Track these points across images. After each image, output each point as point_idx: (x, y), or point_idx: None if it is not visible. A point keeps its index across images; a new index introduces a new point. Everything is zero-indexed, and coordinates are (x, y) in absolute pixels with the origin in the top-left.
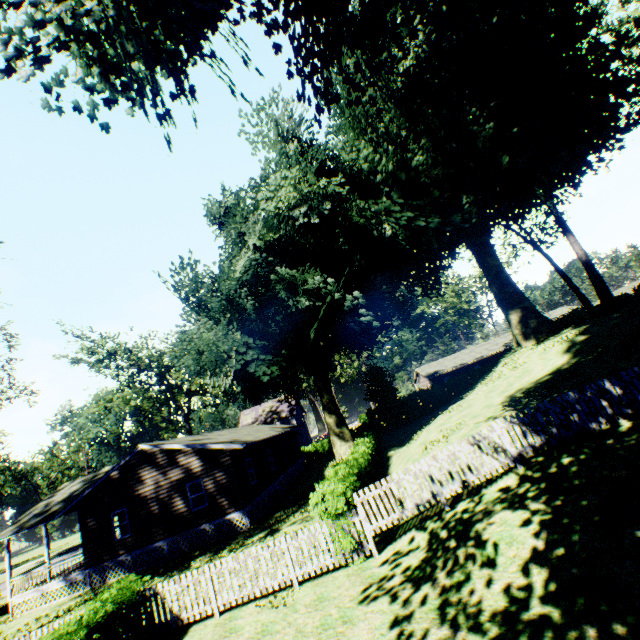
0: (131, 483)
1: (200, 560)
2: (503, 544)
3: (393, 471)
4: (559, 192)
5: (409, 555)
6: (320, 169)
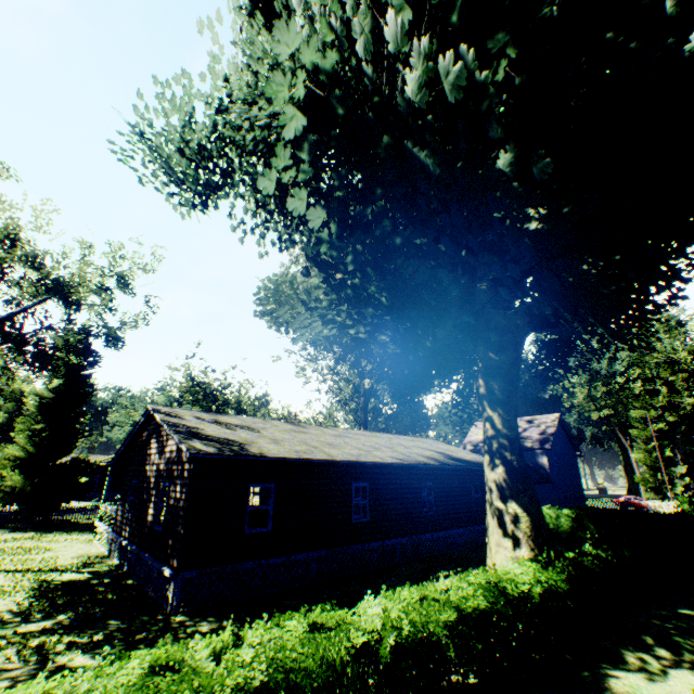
0: (147, 452)
1: (48, 621)
2: None
3: None
4: None
5: None
6: None
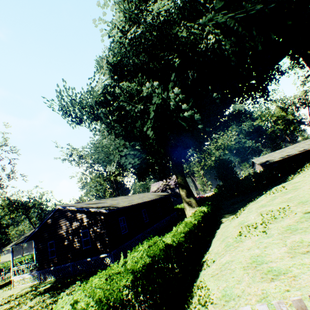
0: (56, 227)
1: (71, 288)
2: None
3: (212, 245)
4: None
5: None
6: None
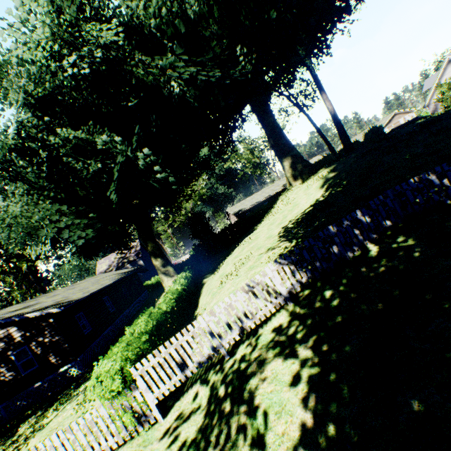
0: None
1: (28, 423)
2: (273, 415)
3: (200, 302)
4: (316, 53)
5: (190, 420)
6: (95, 17)
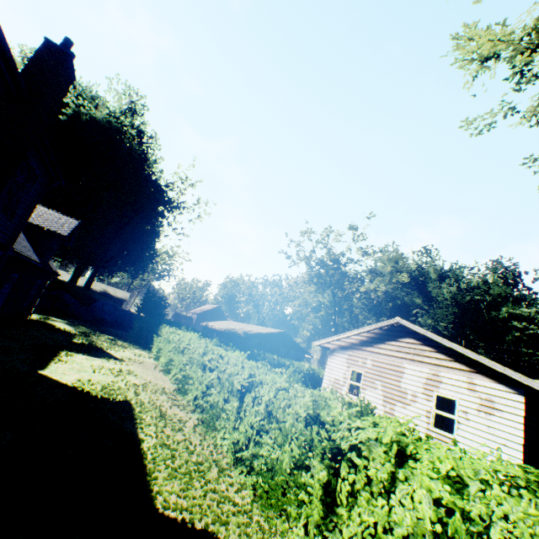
0: None
1: None
2: None
3: None
4: None
5: None
6: None
